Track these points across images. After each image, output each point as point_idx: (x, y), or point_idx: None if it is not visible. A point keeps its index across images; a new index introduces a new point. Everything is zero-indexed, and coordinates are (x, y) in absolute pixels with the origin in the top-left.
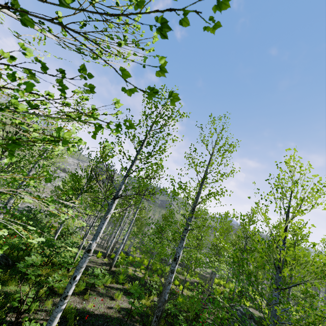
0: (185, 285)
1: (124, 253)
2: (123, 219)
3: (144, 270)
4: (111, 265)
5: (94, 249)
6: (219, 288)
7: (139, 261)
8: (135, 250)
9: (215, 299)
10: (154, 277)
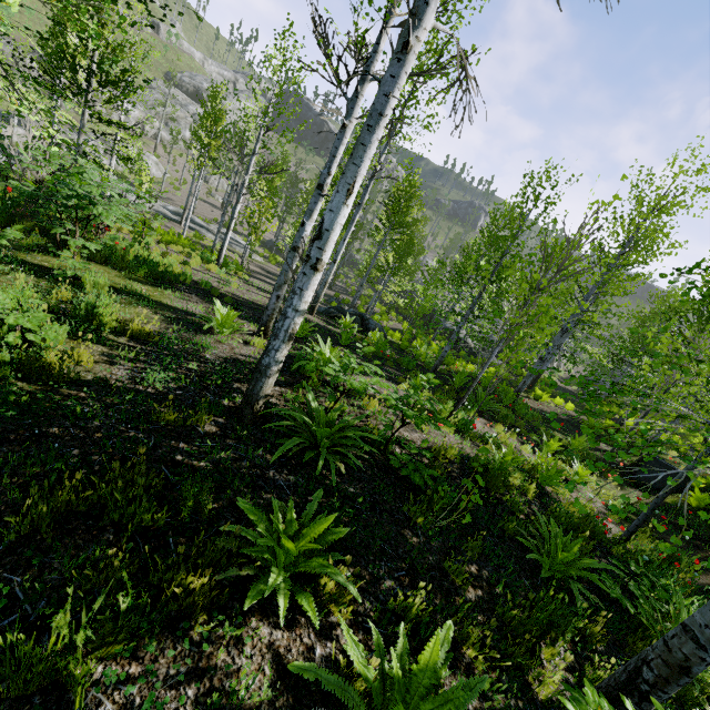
0: (563, 443)
1: (354, 320)
2: (334, 152)
3: (428, 393)
4: (251, 394)
5: (240, 298)
6: (664, 455)
7: (400, 345)
8: (386, 311)
9: (701, 521)
10: (492, 451)
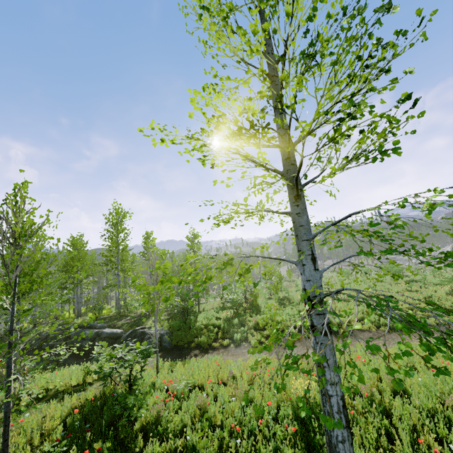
0: None
1: None
2: None
3: None
4: None
5: None
6: None
7: None
8: None
9: None
10: None
